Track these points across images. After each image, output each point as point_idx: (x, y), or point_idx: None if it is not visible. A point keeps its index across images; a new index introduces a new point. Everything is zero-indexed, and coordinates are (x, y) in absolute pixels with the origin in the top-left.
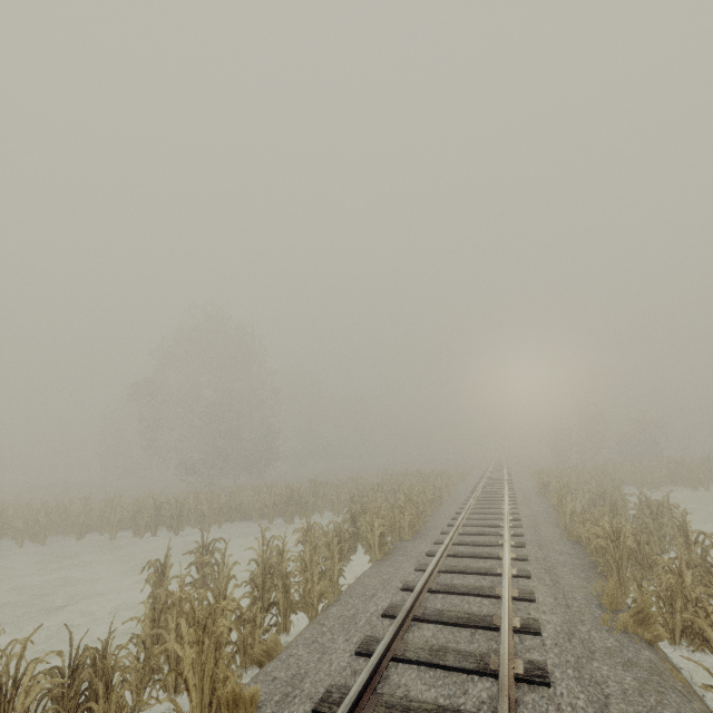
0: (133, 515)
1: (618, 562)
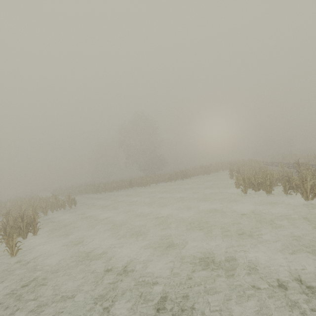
0: (170, 176)
1: (315, 161)
